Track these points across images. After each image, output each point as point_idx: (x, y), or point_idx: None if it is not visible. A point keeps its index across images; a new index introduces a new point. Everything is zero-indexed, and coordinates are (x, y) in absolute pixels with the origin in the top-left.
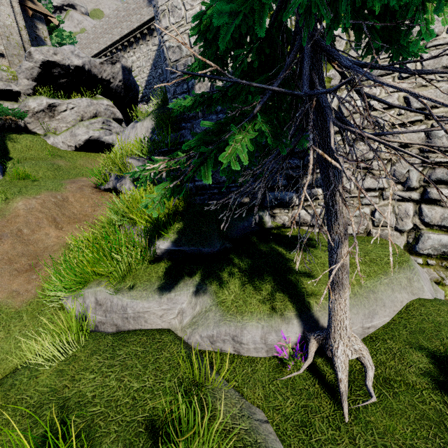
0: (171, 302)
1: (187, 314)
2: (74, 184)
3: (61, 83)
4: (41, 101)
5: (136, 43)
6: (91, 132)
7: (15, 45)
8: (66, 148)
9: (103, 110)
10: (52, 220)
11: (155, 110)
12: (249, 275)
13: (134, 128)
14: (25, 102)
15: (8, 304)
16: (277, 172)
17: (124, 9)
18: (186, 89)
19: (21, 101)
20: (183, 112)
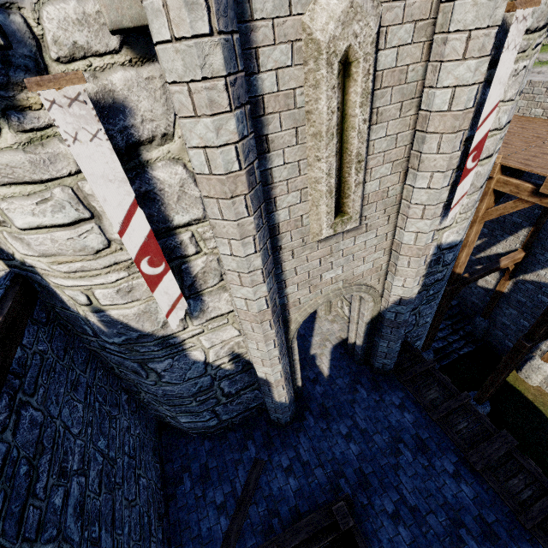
0: None
1: None
2: None
3: None
4: None
5: None
6: None
7: None
8: None
9: None
10: None
11: None
12: None
13: None
14: None
15: None
16: None
17: None
18: None
19: None
20: None
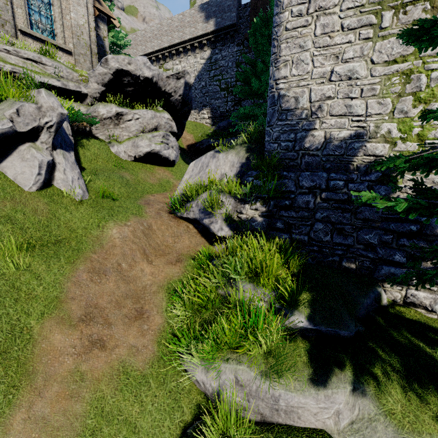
0: (328, 400)
1: (345, 416)
2: (151, 207)
3: (127, 91)
4: (111, 109)
5: (184, 53)
6: (153, 145)
7: (84, 44)
8: (126, 158)
9: (163, 123)
10: (143, 251)
11: (241, 145)
12: (406, 378)
13: (215, 158)
14: (95, 107)
15: (131, 365)
16: (395, 247)
17: (179, 20)
18: (292, 139)
19: (86, 103)
20: (283, 158)
